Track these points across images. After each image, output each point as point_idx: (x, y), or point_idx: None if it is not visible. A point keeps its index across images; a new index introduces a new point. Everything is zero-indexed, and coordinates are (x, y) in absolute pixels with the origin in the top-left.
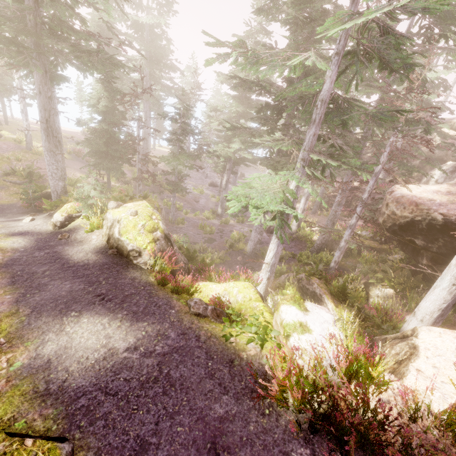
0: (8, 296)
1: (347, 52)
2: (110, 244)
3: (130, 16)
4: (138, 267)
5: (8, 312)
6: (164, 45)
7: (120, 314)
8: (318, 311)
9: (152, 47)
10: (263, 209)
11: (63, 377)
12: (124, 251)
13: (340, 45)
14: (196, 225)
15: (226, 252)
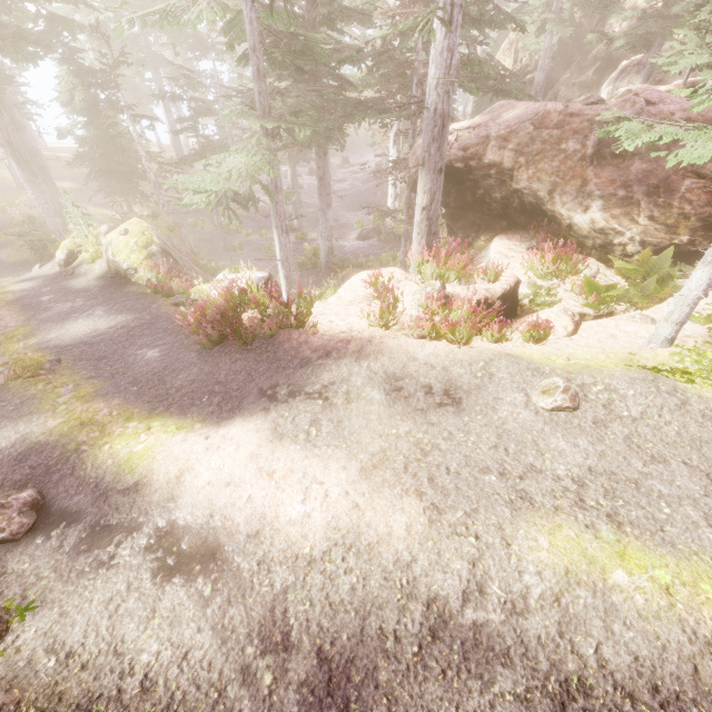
0: (22, 317)
1: None
2: (109, 269)
3: None
4: (137, 284)
5: (23, 325)
6: None
7: (109, 314)
8: (252, 273)
9: None
10: (209, 193)
11: (59, 343)
12: (121, 271)
13: None
14: (261, 248)
15: (297, 274)
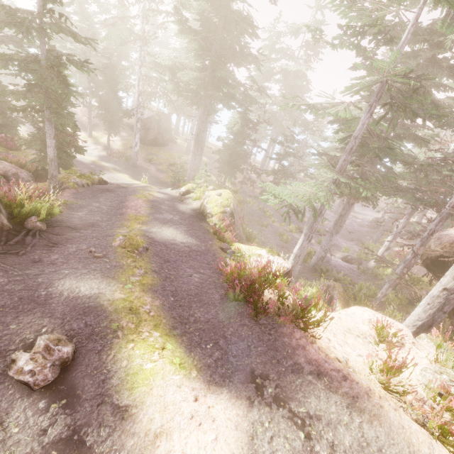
0: (148, 211)
1: (384, 103)
2: (200, 208)
3: (281, 65)
4: (208, 223)
5: (146, 215)
6: (304, 85)
7: (186, 233)
8: (281, 261)
9: (292, 87)
10: (281, 199)
11: (154, 236)
12: (205, 212)
13: (373, 99)
14: (277, 232)
15: None
